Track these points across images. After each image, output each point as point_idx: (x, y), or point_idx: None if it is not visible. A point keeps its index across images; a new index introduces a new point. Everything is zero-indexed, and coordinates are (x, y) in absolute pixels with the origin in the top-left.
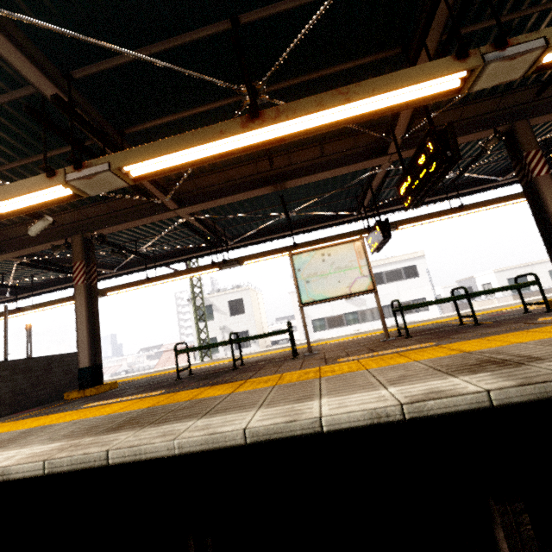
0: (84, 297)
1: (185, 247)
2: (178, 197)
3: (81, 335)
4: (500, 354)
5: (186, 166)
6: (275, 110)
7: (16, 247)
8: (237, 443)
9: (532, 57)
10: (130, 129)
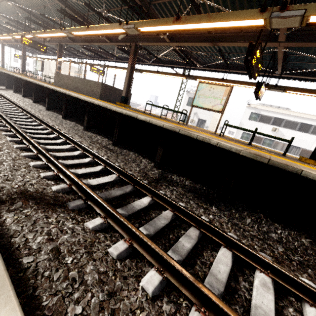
0: (129, 71)
1: (178, 61)
2: (171, 36)
3: (125, 85)
4: (197, 133)
5: (157, 31)
6: (185, 18)
7: (116, 41)
8: (124, 114)
9: (297, 19)
10: (153, 2)
